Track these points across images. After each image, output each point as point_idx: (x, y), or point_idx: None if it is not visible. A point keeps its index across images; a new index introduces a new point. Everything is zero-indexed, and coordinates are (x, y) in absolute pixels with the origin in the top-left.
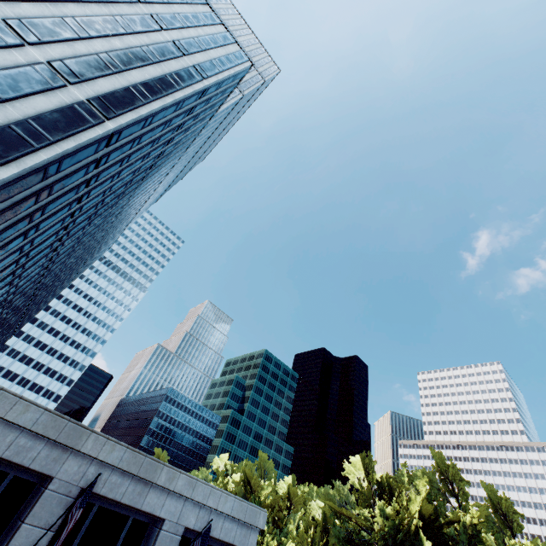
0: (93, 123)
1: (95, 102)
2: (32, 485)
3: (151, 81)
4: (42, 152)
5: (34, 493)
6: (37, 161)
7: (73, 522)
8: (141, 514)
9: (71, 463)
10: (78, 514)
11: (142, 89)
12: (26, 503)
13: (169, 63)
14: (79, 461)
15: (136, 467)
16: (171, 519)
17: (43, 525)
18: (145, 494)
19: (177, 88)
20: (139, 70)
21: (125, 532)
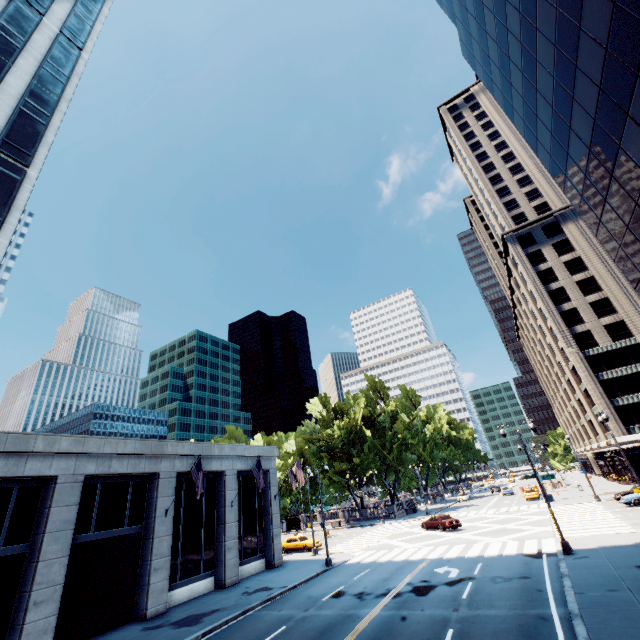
0: (19, 179)
1: (5, 149)
2: (145, 482)
3: (34, 85)
4: (1, 237)
5: (149, 486)
6: (4, 250)
7: (201, 478)
8: (209, 474)
9: (164, 462)
10: (201, 474)
11: (32, 104)
12: (147, 492)
13: (34, 40)
14: (168, 459)
15: (200, 451)
16: (229, 469)
17: (168, 495)
18: (210, 462)
19: (63, 83)
20: (13, 71)
21: (205, 486)
